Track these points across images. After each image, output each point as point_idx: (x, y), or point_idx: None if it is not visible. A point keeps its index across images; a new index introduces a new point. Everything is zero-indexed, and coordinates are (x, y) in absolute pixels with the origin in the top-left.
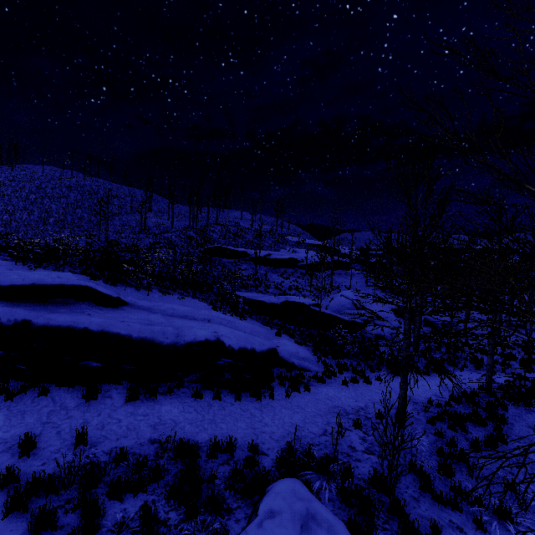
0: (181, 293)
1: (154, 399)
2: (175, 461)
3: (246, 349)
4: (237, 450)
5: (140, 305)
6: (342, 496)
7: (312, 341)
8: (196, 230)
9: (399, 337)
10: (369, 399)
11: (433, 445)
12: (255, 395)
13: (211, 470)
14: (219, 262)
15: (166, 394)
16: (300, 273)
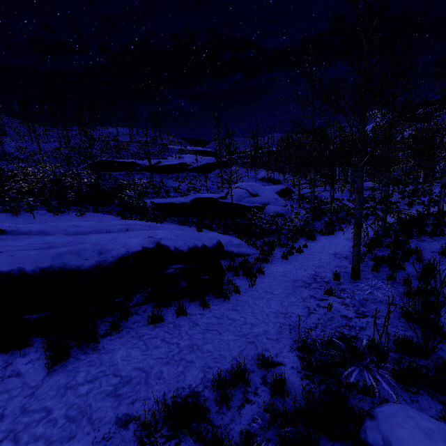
0: (78, 210)
1: (96, 349)
2: (177, 440)
3: (196, 247)
4: (247, 375)
5: (25, 230)
6: (403, 383)
7: (230, 229)
8: (70, 148)
9: (293, 211)
10: (313, 266)
11: (395, 289)
12: (220, 296)
13: (246, 433)
14: (109, 176)
15: (111, 333)
16: (192, 176)
